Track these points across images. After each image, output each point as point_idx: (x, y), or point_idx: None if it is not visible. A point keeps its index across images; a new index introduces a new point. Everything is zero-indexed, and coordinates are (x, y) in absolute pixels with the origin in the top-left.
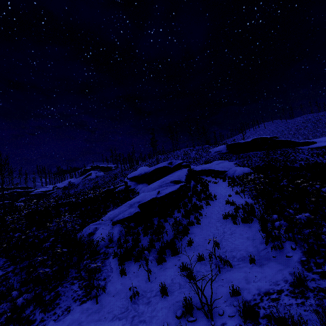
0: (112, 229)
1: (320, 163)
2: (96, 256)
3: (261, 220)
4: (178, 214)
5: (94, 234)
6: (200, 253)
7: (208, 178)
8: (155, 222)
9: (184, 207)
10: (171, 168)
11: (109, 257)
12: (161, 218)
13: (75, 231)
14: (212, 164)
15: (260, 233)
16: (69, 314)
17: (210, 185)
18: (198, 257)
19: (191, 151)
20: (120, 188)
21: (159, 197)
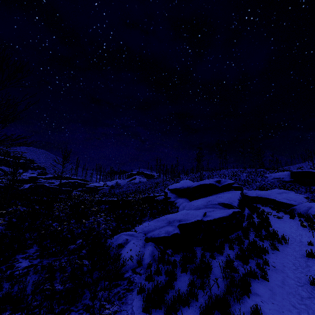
0: (144, 247)
1: None
2: (118, 281)
3: None
4: (230, 251)
5: (124, 248)
6: None
7: (265, 209)
8: (197, 254)
9: (238, 243)
10: (219, 187)
11: (133, 289)
12: (206, 251)
13: (107, 235)
14: (271, 192)
15: None
16: None
17: (270, 218)
18: None
19: (241, 172)
20: (160, 198)
21: (205, 221)
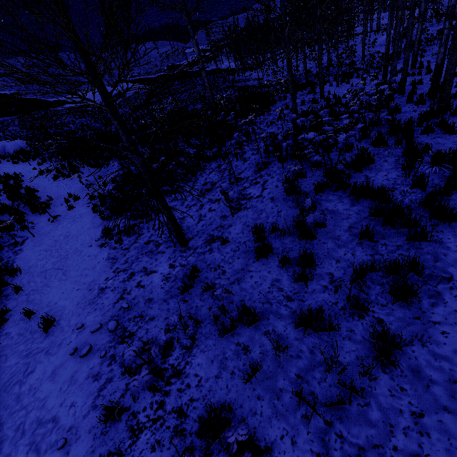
0: None
1: (88, 124)
2: None
3: (88, 163)
4: (0, 197)
5: None
6: (66, 197)
7: None
8: None
9: None
10: None
11: None
12: None
13: None
14: None
15: (91, 171)
16: (23, 248)
17: None
18: (69, 196)
19: None
20: None
21: None
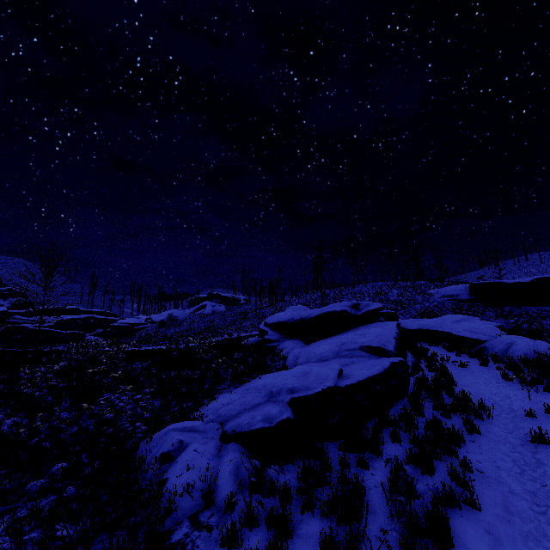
0: (219, 456)
1: None
2: None
3: None
4: (394, 446)
5: (172, 464)
6: None
7: (437, 350)
8: (331, 459)
9: (406, 427)
10: (358, 316)
11: None
12: (348, 451)
13: (138, 432)
14: (442, 321)
15: None
16: None
17: (448, 368)
18: None
19: (389, 289)
20: (250, 341)
21: (343, 388)
